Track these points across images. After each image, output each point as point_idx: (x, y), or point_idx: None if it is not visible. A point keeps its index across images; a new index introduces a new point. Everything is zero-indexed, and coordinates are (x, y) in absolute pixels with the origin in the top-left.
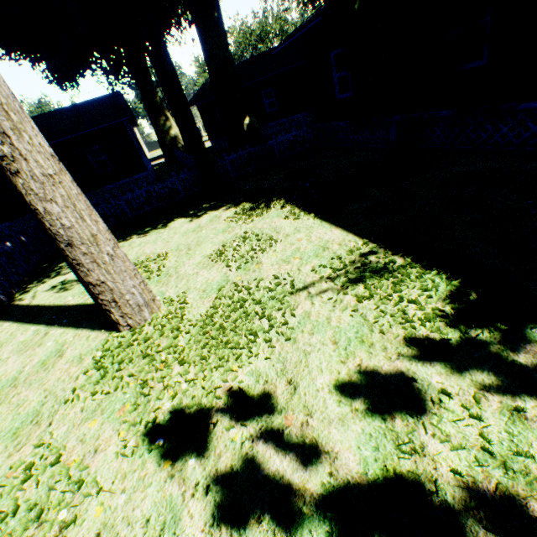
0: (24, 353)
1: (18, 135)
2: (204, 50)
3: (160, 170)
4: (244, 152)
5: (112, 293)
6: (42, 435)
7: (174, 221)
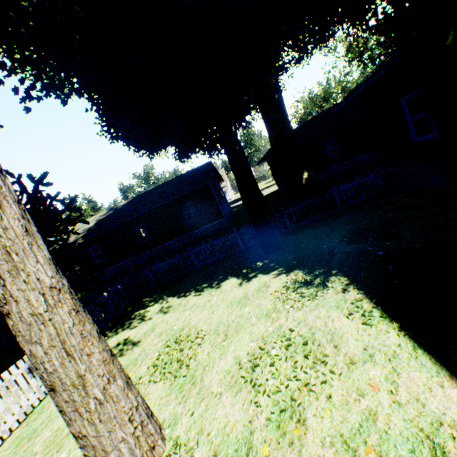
0: (45, 455)
1: (14, 276)
2: (265, 125)
3: (237, 212)
4: (302, 204)
5: (94, 449)
6: None
7: (227, 279)
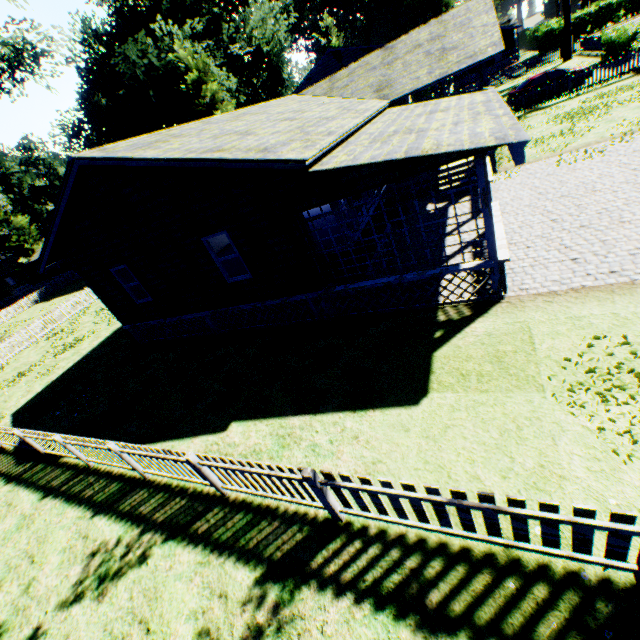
0: None
1: None
2: None
3: None
4: (7, 299)
5: None
6: None
7: None
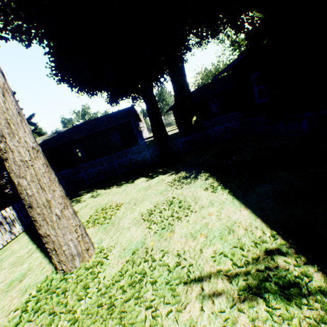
0: (12, 268)
1: (11, 137)
2: (171, 82)
3: (149, 144)
4: (190, 137)
5: (53, 243)
6: None
7: (138, 178)
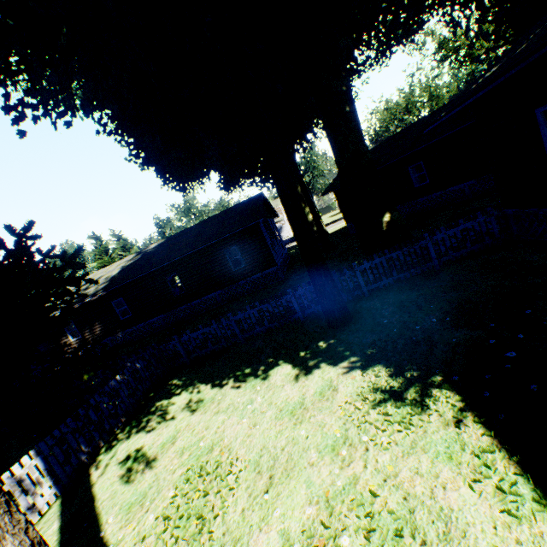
0: None
1: None
2: (332, 149)
3: (294, 256)
4: (382, 258)
5: None
6: None
7: (277, 365)
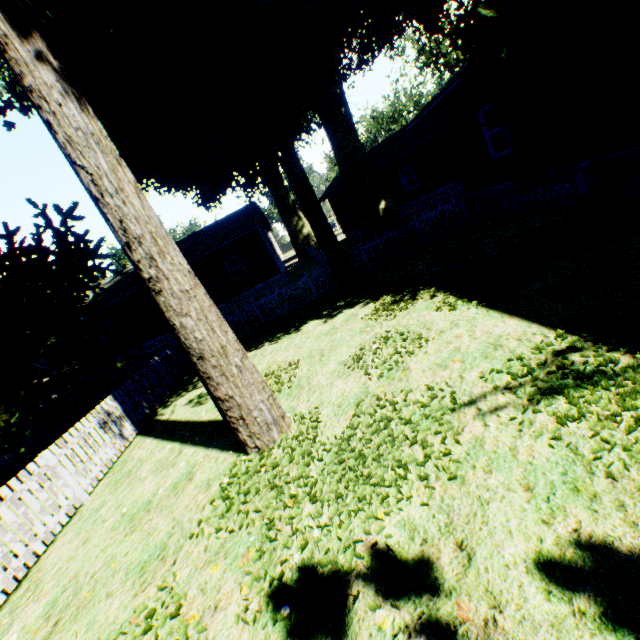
0: (159, 473)
1: (162, 258)
2: (332, 146)
3: (293, 271)
4: (381, 239)
5: (239, 409)
6: (166, 574)
7: (306, 323)
